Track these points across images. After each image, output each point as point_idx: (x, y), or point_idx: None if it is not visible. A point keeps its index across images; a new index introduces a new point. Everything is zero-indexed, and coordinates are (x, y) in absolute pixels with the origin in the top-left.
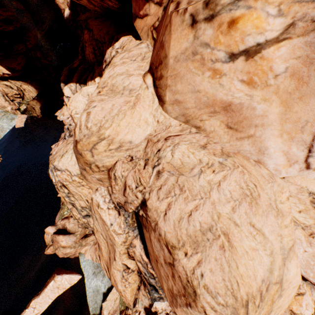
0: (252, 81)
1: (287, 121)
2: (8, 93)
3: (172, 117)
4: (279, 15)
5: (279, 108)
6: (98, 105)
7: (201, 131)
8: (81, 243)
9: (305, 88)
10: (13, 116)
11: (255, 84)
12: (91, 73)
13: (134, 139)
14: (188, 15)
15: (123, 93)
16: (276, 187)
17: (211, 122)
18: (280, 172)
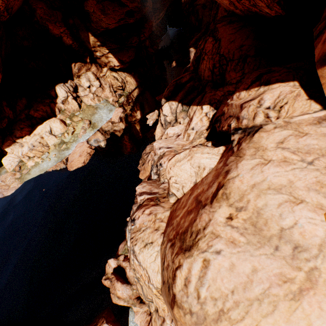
0: None
1: None
2: (113, 85)
3: None
4: None
5: None
6: (224, 250)
7: None
8: (135, 304)
9: None
10: (111, 107)
11: None
12: (200, 96)
13: None
14: None
15: (279, 248)
16: None
17: None
18: None
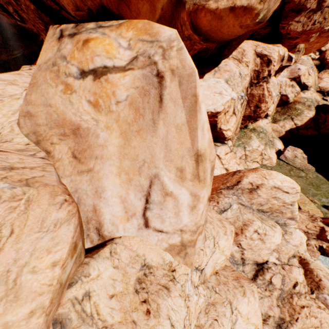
0: (98, 104)
1: (126, 157)
2: None
3: (24, 134)
4: (129, 48)
5: (119, 139)
6: None
7: (50, 157)
8: None
9: (142, 121)
10: None
11: (101, 107)
12: None
13: None
14: (59, 29)
15: None
16: (47, 241)
17: (61, 147)
18: (118, 228)
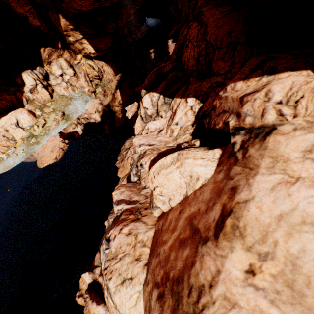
0: None
1: None
2: (89, 74)
3: None
4: None
5: None
6: None
7: None
8: None
9: None
10: (87, 98)
11: None
12: (184, 87)
13: None
14: None
15: None
16: None
17: None
18: None
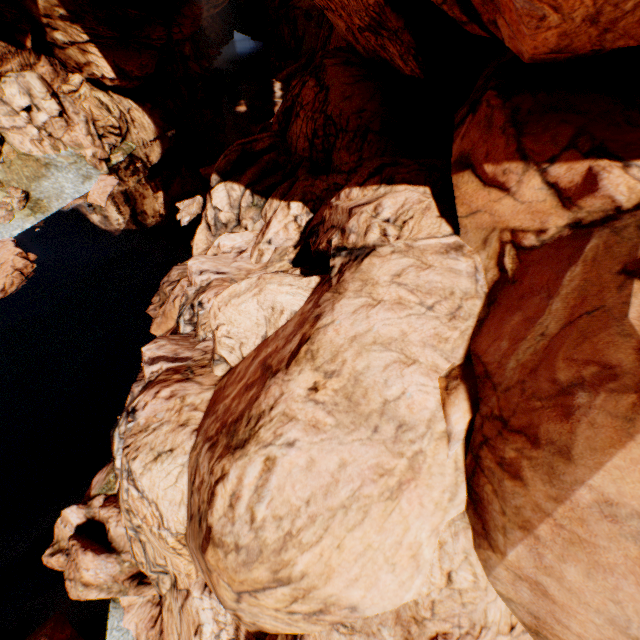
0: None
1: None
2: (98, 120)
3: (494, 586)
4: None
5: None
6: (301, 440)
7: None
8: (127, 591)
9: None
10: (90, 171)
11: None
12: (288, 183)
13: (366, 603)
14: None
15: (379, 429)
16: None
17: None
18: None
